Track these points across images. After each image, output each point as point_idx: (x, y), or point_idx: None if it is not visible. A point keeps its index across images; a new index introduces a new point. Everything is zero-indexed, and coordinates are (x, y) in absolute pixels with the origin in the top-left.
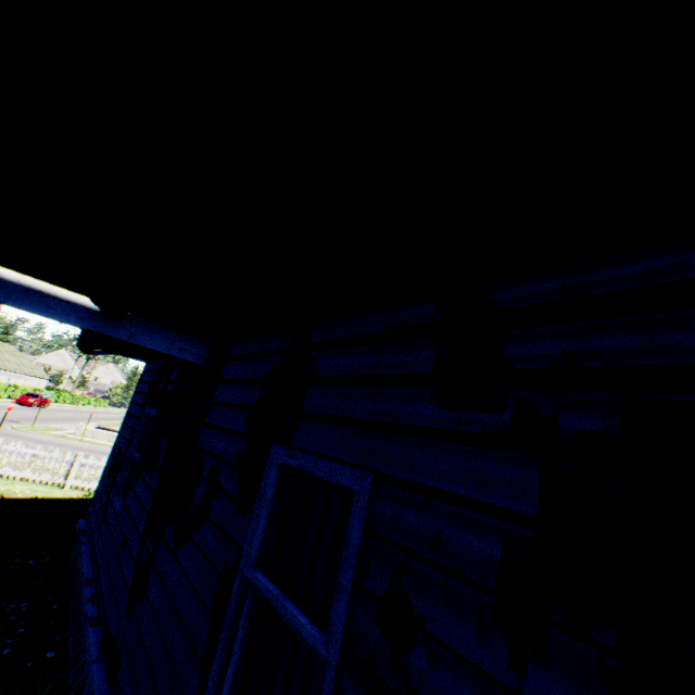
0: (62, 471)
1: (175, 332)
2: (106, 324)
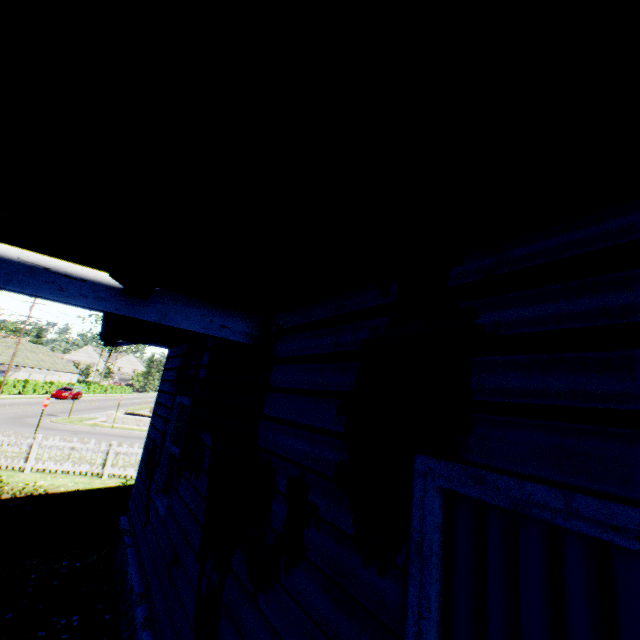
0: (99, 461)
1: (212, 307)
2: (132, 303)
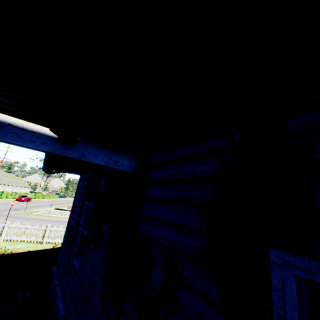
0: (40, 235)
1: (110, 150)
2: (63, 147)
